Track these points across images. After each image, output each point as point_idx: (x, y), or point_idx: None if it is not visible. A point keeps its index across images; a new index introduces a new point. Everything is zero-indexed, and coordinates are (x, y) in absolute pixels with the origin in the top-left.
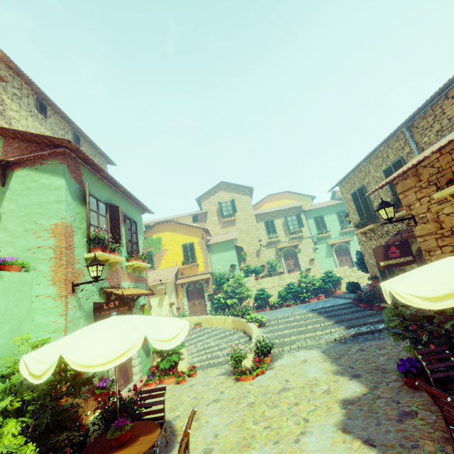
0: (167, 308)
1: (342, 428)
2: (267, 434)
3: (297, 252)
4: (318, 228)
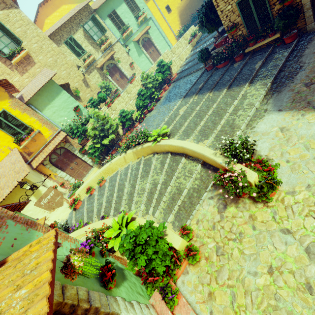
0: None
1: None
2: None
3: (117, 63)
4: (118, 27)
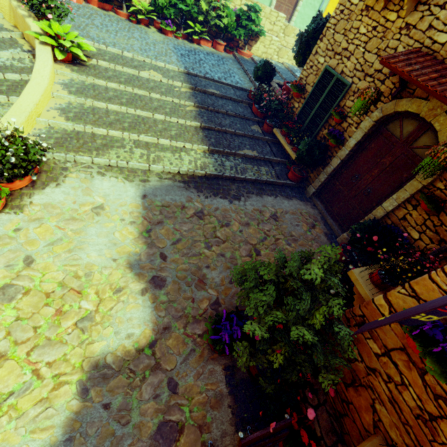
0: None
1: None
2: None
3: None
4: None
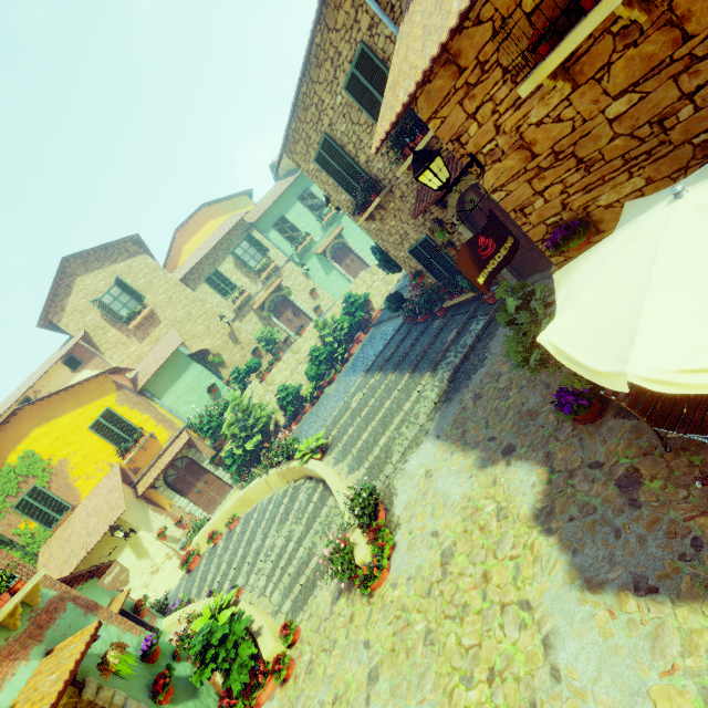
0: (161, 547)
1: (585, 584)
2: (505, 697)
3: (287, 295)
4: (290, 238)
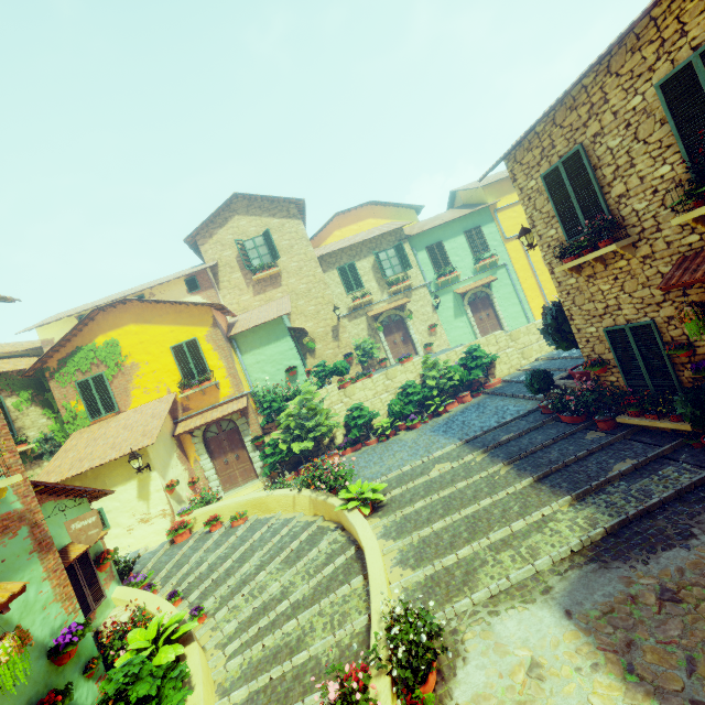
0: (163, 499)
1: None
2: None
3: (406, 318)
4: (437, 265)
